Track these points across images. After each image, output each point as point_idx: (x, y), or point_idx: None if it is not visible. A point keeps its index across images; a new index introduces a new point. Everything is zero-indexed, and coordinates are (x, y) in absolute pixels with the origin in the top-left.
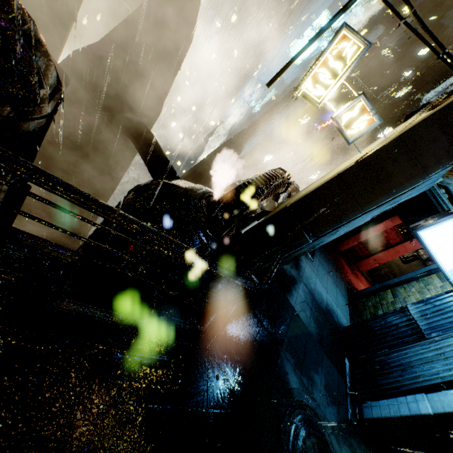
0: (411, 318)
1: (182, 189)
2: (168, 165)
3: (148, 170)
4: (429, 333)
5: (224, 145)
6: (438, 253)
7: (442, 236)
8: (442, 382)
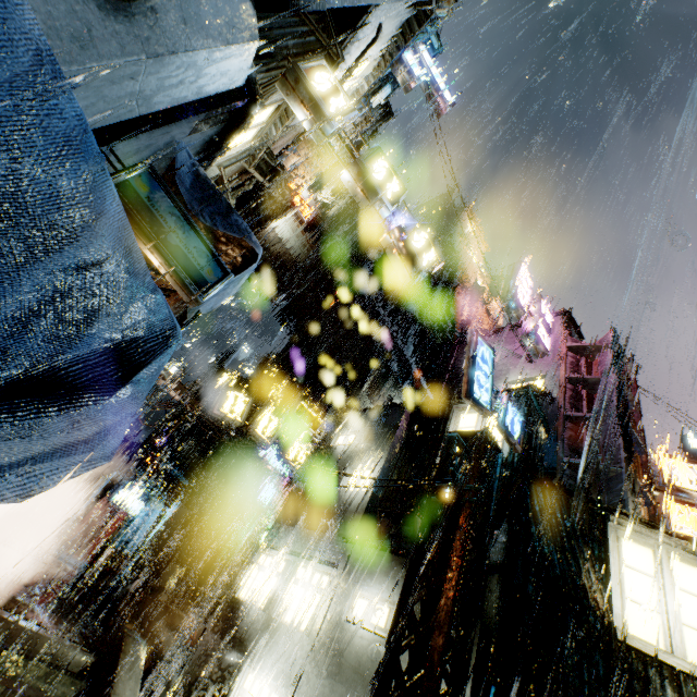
0: (123, 540)
1: None
2: None
3: None
4: (130, 539)
5: None
6: (122, 505)
7: (121, 497)
8: (136, 550)
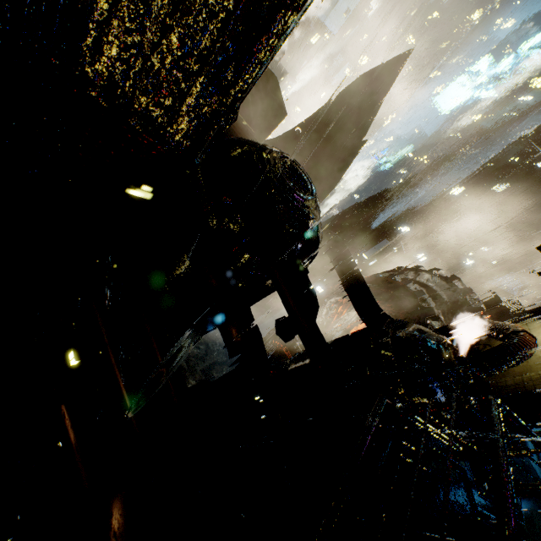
0: None
1: (435, 345)
2: (365, 283)
3: (343, 285)
4: None
5: (350, 210)
6: None
7: None
8: None
